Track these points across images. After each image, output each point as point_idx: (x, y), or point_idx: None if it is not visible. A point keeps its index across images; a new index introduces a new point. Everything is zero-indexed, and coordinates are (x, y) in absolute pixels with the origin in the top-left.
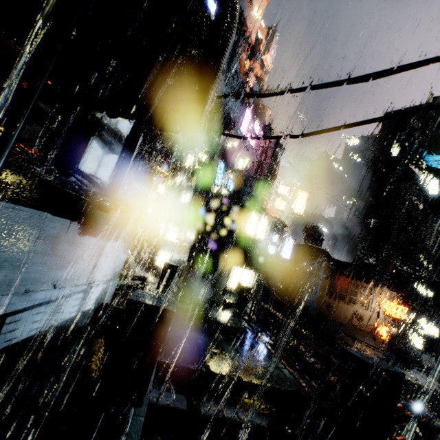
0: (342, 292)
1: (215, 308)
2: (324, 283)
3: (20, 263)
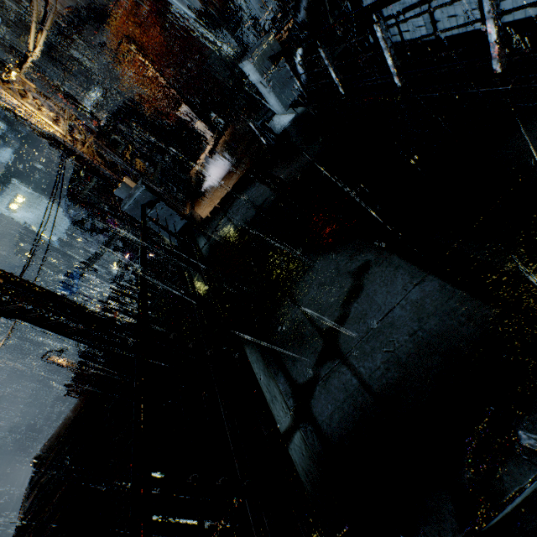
0: None
1: None
2: None
3: None
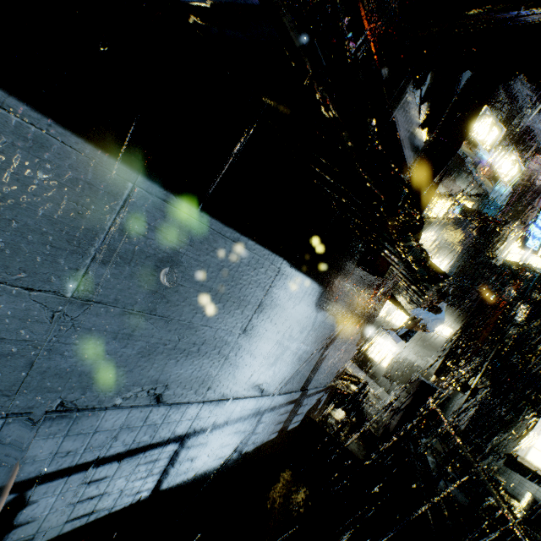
0: None
1: None
2: None
3: (225, 349)
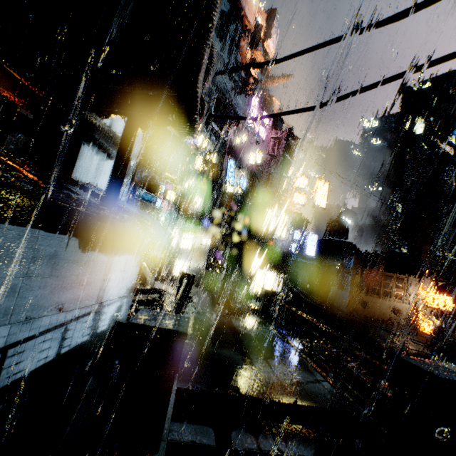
0: (375, 286)
1: (240, 315)
2: (354, 278)
3: (16, 289)
